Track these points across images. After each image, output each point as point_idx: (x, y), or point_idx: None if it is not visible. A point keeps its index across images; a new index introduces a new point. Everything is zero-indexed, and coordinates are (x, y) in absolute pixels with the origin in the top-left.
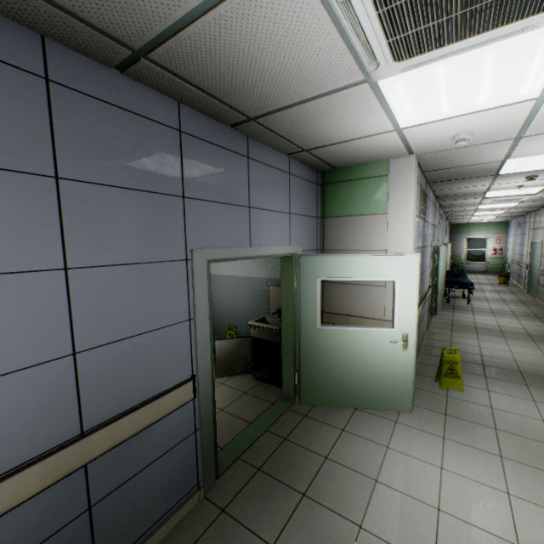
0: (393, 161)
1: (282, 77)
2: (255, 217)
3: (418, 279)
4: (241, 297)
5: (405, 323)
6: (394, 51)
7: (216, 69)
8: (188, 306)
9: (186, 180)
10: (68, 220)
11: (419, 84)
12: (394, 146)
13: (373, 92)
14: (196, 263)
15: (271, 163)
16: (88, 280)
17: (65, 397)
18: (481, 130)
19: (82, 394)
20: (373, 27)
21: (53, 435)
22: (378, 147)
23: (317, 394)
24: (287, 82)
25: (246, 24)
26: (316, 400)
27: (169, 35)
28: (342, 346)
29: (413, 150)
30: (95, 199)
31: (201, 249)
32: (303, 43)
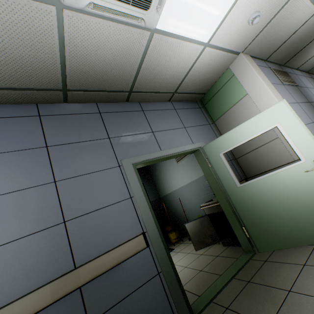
0: (231, 66)
1: (117, 61)
2: (158, 135)
3: (296, 115)
4: (196, 194)
5: (308, 152)
6: (139, 6)
7: (92, 77)
8: (127, 190)
9: (108, 131)
10: (53, 161)
11: (180, 12)
12: (219, 56)
13: (164, 35)
14: (125, 166)
15: (159, 108)
16: (66, 185)
17: (62, 246)
18: (261, 4)
19: (72, 245)
20: (116, 5)
21: (59, 269)
22: (210, 64)
23: (269, 240)
24: (122, 61)
25: (80, 49)
26: (271, 246)
27: (65, 75)
28: (266, 192)
29: (235, 51)
30: (64, 150)
31: (126, 159)
32: (106, 39)
